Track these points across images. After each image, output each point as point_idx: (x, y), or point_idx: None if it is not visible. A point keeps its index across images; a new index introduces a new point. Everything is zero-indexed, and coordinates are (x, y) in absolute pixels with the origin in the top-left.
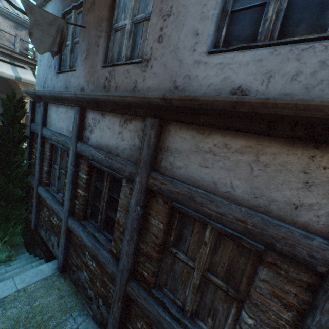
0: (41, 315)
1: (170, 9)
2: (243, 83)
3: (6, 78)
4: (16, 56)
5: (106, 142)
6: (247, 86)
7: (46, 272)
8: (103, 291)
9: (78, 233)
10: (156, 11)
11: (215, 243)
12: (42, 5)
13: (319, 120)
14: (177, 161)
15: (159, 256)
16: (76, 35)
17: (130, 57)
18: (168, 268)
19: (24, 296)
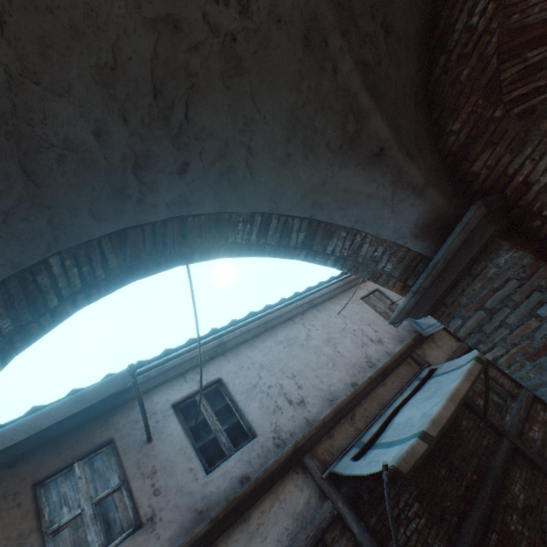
0: None
1: (154, 467)
2: (241, 473)
3: None
4: None
5: None
6: (245, 473)
7: None
8: None
9: None
10: (137, 476)
11: None
12: None
13: (282, 463)
14: None
15: None
16: None
17: (108, 539)
18: None
19: None
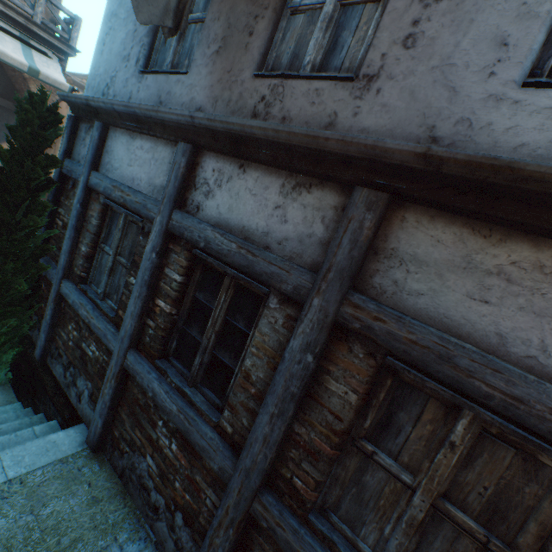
0: (57, 536)
1: None
2: None
3: (6, 66)
4: (33, 30)
5: (241, 219)
6: None
7: (63, 448)
8: (189, 500)
9: (147, 383)
10: None
11: (469, 447)
12: None
13: None
14: (413, 281)
15: (335, 454)
16: (196, 7)
17: (320, 67)
18: (349, 477)
19: (21, 495)
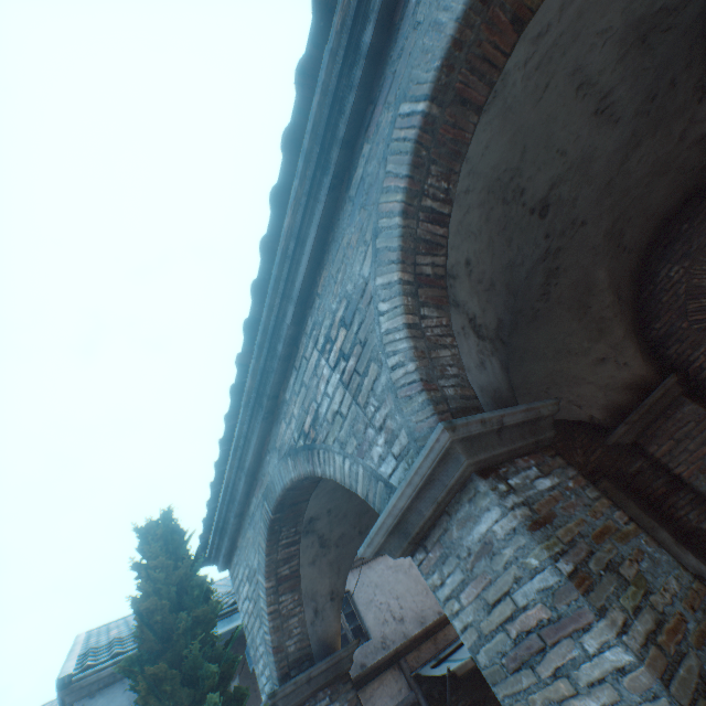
0: None
1: None
2: (362, 661)
3: None
4: None
5: None
6: (363, 661)
7: None
8: None
9: None
10: None
11: None
12: (88, 694)
13: (387, 660)
14: None
15: None
16: None
17: None
18: None
19: None
